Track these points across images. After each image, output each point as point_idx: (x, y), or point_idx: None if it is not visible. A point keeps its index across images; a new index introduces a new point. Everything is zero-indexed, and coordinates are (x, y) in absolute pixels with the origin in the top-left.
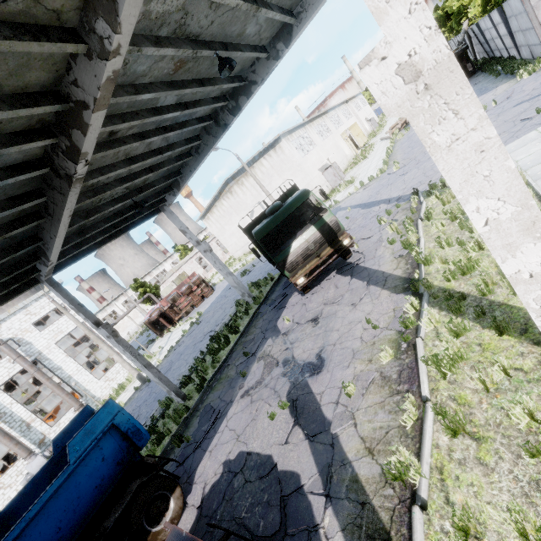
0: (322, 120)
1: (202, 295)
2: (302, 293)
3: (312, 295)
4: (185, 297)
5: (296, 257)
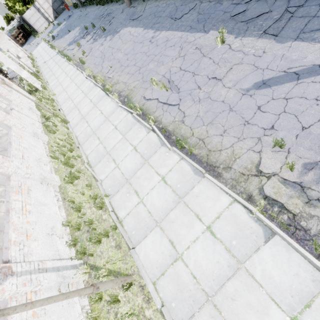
0: None
1: None
2: None
3: None
4: None
5: None
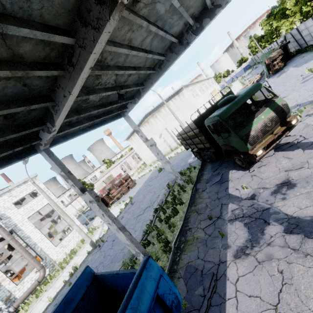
0: (199, 85)
1: (128, 187)
2: (242, 170)
3: (259, 168)
4: (115, 189)
5: (257, 132)
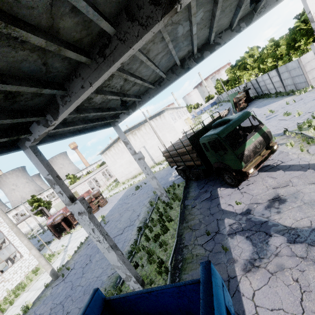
0: (177, 111)
1: (97, 205)
2: (230, 187)
3: (247, 186)
4: None
5: (249, 152)
